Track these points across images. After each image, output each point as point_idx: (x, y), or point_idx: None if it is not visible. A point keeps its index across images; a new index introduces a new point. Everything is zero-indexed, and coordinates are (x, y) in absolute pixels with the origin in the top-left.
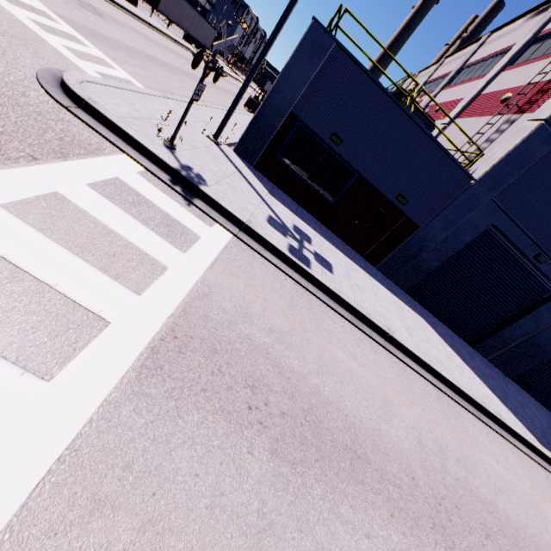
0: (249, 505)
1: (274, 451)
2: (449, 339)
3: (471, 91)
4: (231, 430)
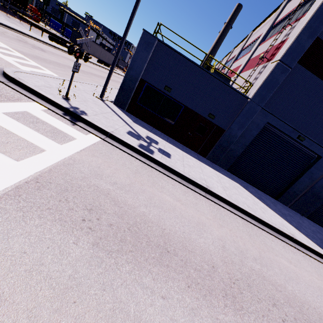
0: (63, 272)
1: (96, 244)
2: (258, 195)
3: (245, 59)
4: (63, 230)
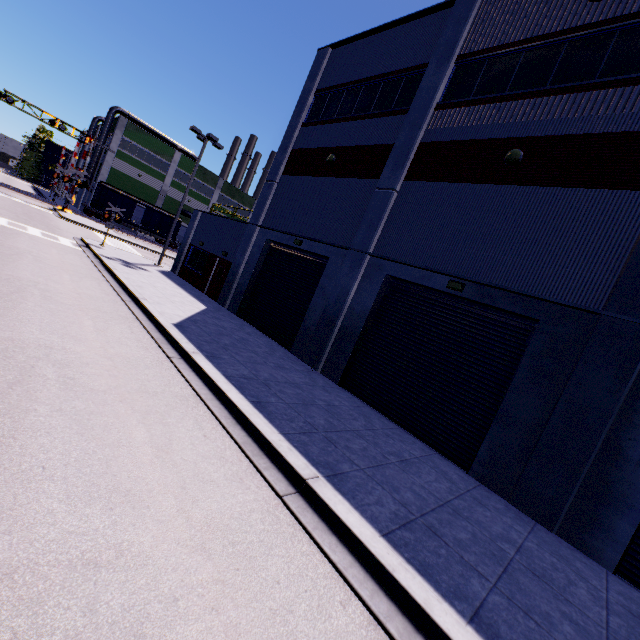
0: None
1: None
2: (226, 320)
3: None
4: None
